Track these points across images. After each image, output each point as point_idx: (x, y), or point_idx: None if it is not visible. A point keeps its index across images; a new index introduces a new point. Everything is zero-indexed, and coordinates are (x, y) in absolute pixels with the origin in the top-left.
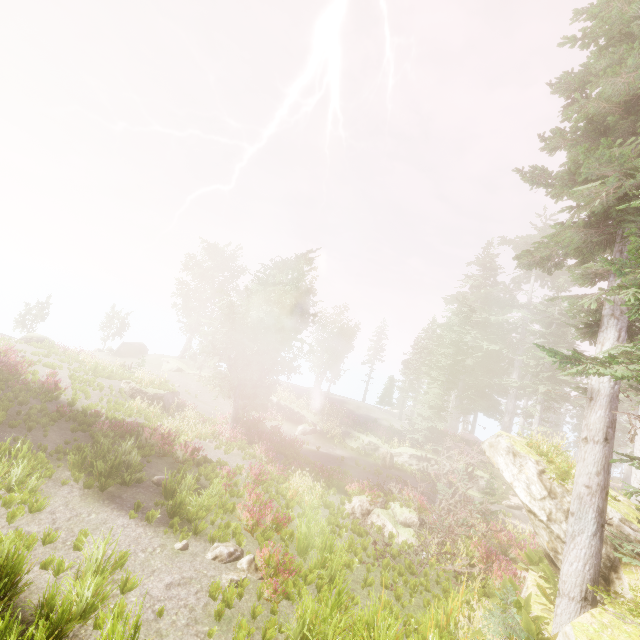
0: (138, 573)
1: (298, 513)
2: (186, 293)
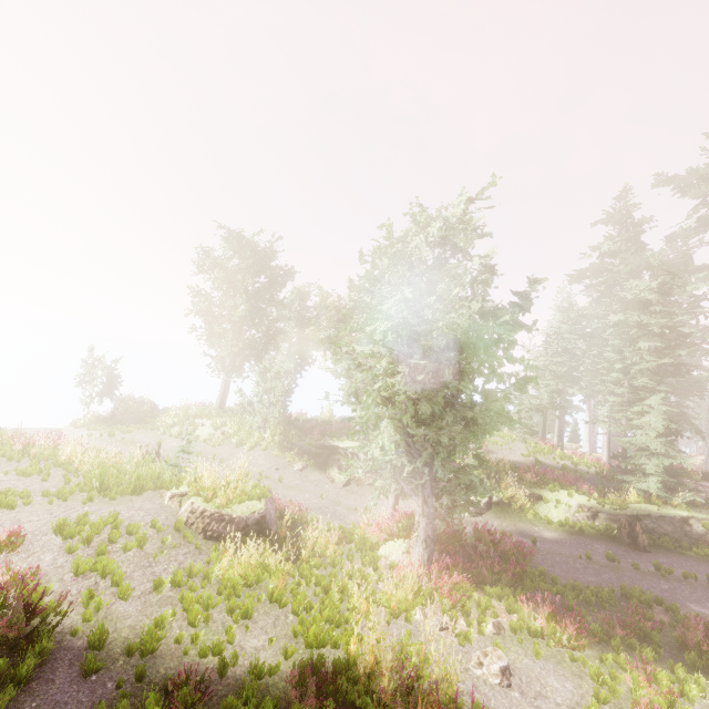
0: None
1: None
2: (207, 313)
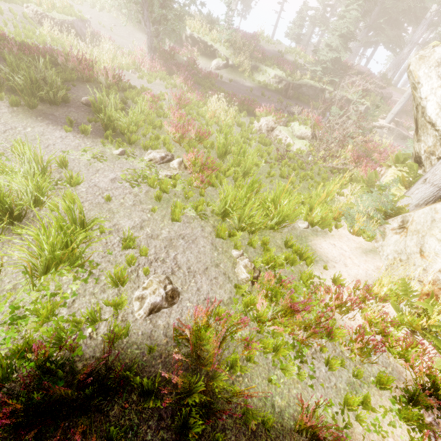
0: (84, 172)
1: (216, 130)
2: None
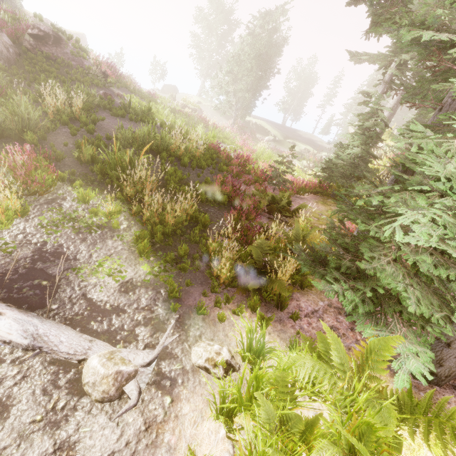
0: None
1: None
2: (199, 45)
